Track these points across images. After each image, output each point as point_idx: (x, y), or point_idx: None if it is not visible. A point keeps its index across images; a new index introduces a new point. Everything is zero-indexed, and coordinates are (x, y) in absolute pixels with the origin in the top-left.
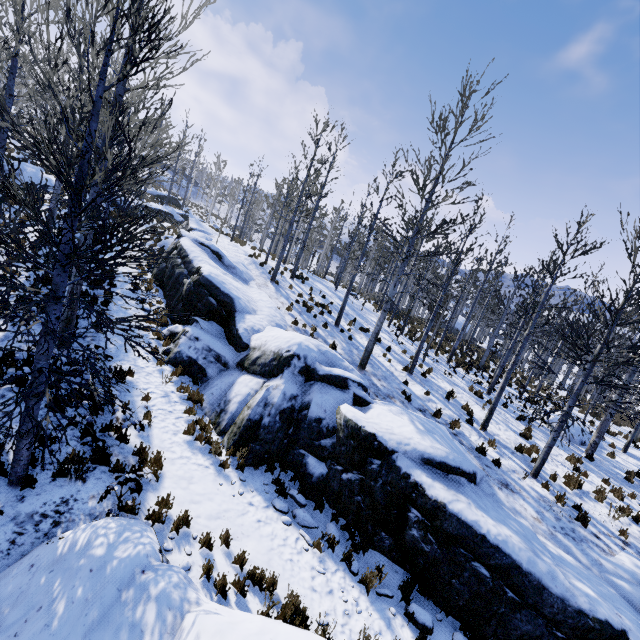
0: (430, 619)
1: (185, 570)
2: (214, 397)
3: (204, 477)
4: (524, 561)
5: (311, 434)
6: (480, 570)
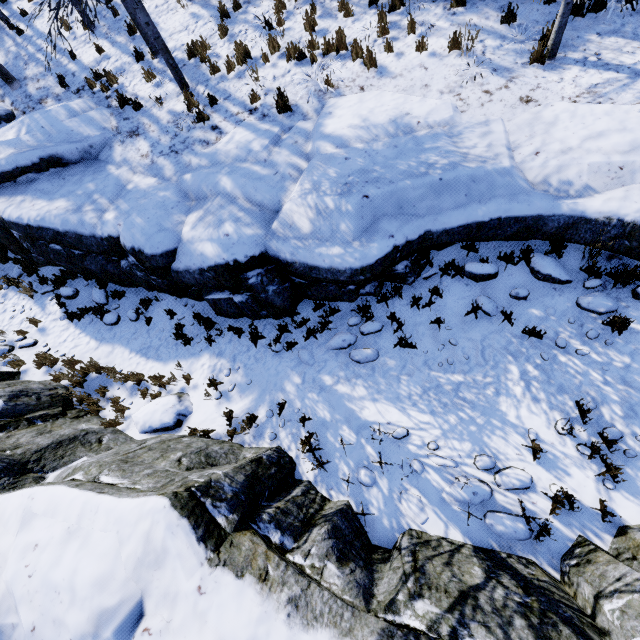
0: (69, 291)
1: None
2: None
3: None
4: (59, 226)
5: None
6: (56, 248)
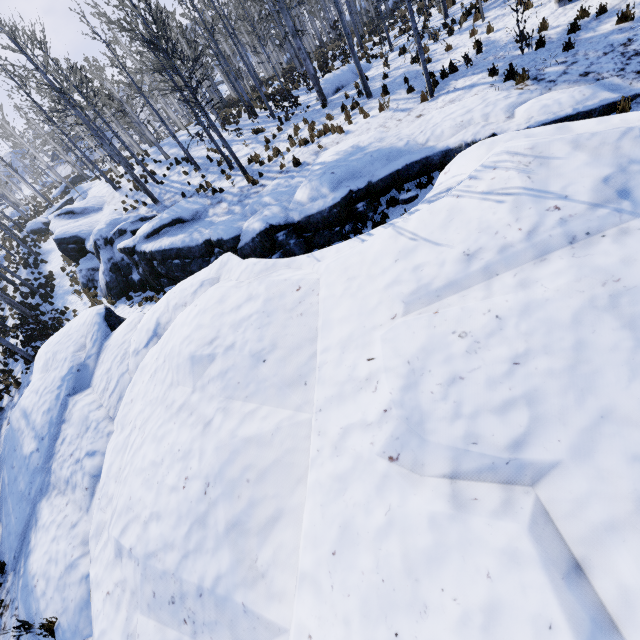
0: None
1: None
2: (100, 288)
3: None
4: (180, 245)
5: (126, 267)
6: (176, 262)
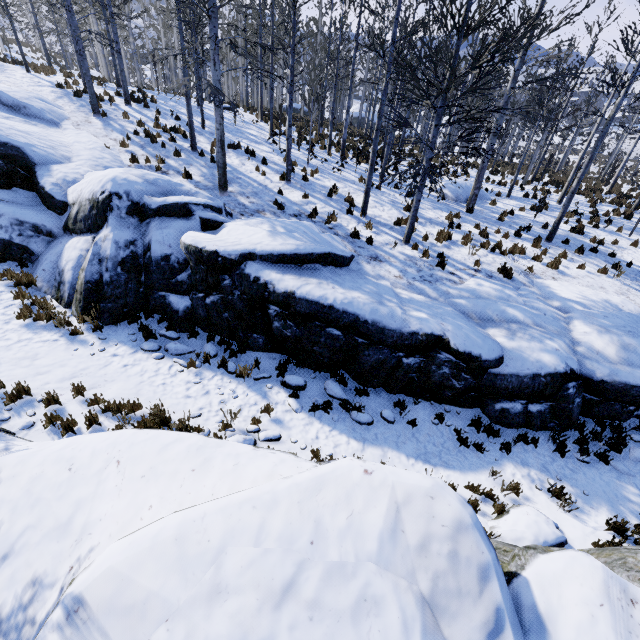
0: (302, 380)
1: (27, 428)
2: (48, 273)
3: (53, 350)
4: (367, 312)
5: (164, 274)
6: (334, 332)
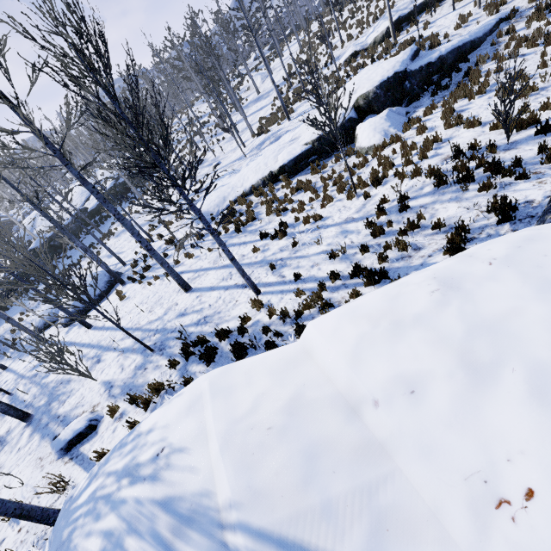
0: None
1: None
2: None
3: None
4: None
5: None
6: None
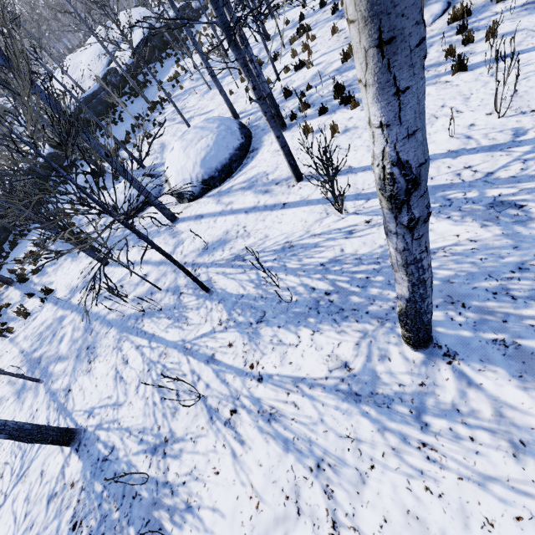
0: None
1: None
2: None
3: None
4: None
5: None
6: None
